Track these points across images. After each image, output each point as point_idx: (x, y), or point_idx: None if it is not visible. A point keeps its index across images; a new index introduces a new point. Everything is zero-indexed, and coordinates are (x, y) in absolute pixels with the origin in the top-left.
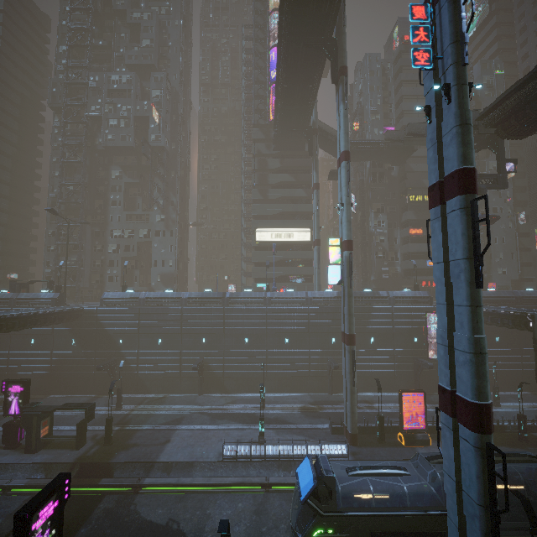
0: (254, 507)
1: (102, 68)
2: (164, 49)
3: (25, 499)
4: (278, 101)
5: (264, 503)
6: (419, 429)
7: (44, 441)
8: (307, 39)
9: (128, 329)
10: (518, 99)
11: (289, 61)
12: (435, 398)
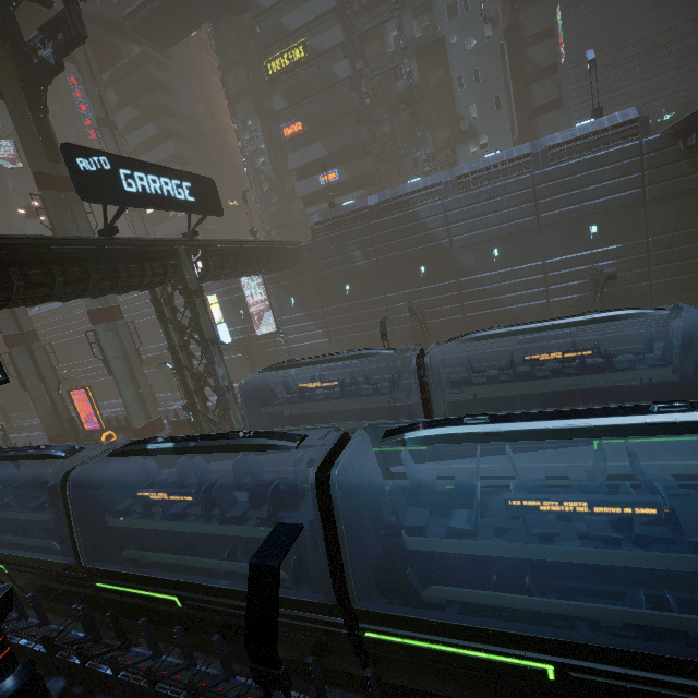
0: None
1: None
2: None
3: None
4: None
5: None
6: (97, 429)
7: None
8: None
9: None
10: None
11: None
12: None
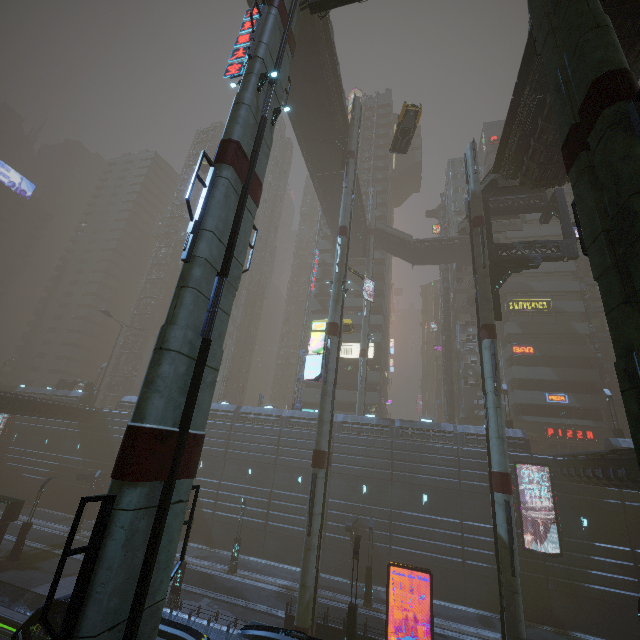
0: None
1: None
2: None
3: None
4: (322, 203)
5: None
6: None
7: None
8: (321, 137)
9: None
10: (517, 134)
11: (315, 161)
12: (535, 634)
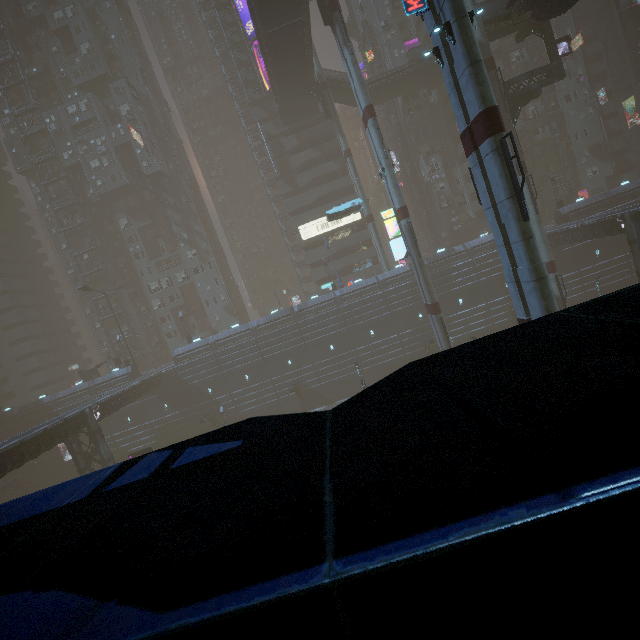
0: None
1: (52, 102)
2: (109, 47)
3: None
4: (270, 66)
5: None
6: None
7: None
8: None
9: (212, 376)
10: None
11: (267, 14)
12: None
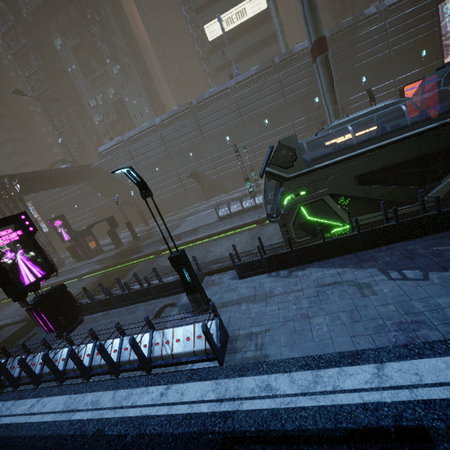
0: (250, 236)
1: None
2: None
3: (91, 279)
4: None
5: (259, 232)
6: None
7: (95, 250)
8: None
9: None
10: None
11: None
12: None
